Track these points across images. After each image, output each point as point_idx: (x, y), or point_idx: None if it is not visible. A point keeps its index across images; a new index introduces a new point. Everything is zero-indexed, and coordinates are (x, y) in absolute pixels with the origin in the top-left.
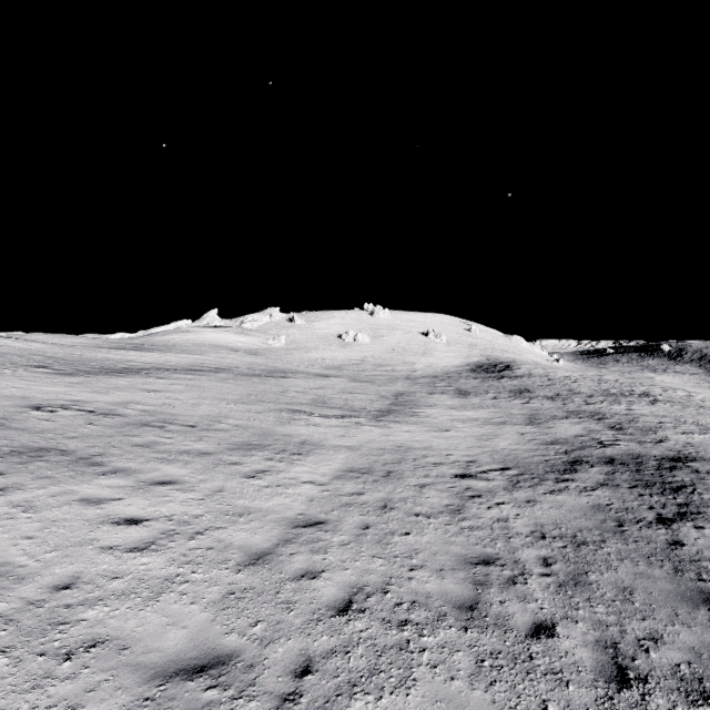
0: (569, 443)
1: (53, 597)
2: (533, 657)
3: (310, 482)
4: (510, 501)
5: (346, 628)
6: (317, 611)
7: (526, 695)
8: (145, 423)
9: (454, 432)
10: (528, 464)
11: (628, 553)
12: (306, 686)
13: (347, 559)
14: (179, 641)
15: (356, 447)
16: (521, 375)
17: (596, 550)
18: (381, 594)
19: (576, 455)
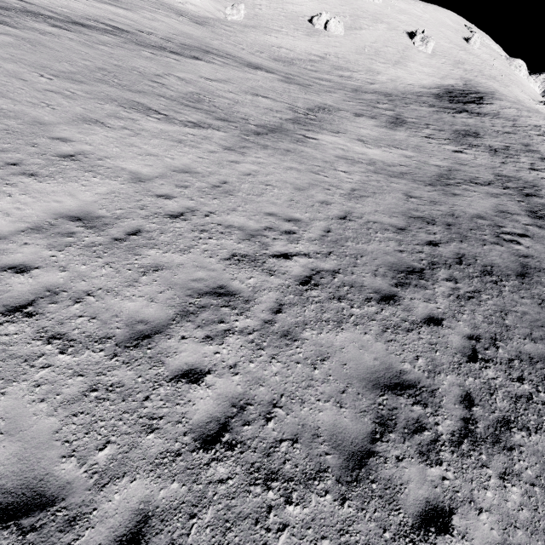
0: (456, 226)
1: None
2: None
3: None
4: (257, 330)
5: None
6: None
7: None
8: None
9: (322, 176)
10: (364, 253)
11: (322, 533)
12: None
13: None
14: None
15: (149, 177)
16: (486, 113)
17: (268, 510)
18: None
19: (446, 250)
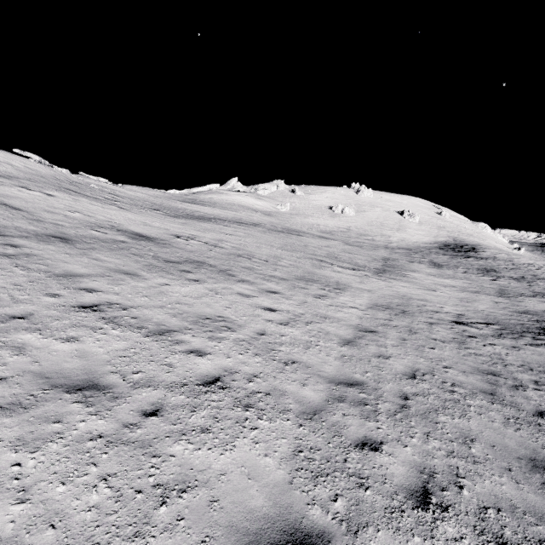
0: (539, 315)
1: (260, 337)
2: (540, 425)
3: (354, 307)
4: (499, 345)
5: (418, 386)
6: (397, 375)
7: (541, 439)
8: (239, 255)
9: (439, 292)
10: (507, 324)
11: None
12: (410, 404)
13: (401, 354)
14: (332, 371)
15: (373, 291)
16: (487, 257)
17: None
18: (431, 375)
19: None
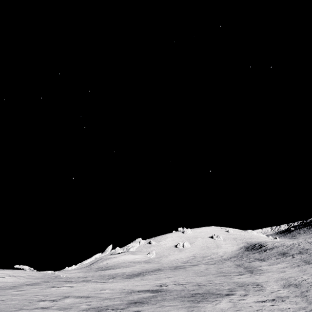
0: None
1: (285, 311)
2: None
3: (279, 290)
4: None
5: None
6: None
7: None
8: (197, 284)
9: (288, 271)
10: None
11: None
12: None
13: None
14: None
15: (268, 281)
16: (272, 247)
17: None
18: None
19: None
